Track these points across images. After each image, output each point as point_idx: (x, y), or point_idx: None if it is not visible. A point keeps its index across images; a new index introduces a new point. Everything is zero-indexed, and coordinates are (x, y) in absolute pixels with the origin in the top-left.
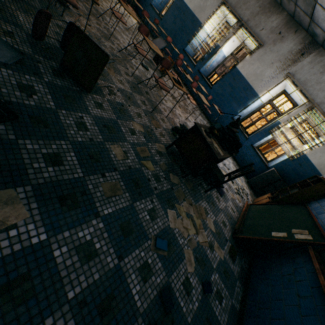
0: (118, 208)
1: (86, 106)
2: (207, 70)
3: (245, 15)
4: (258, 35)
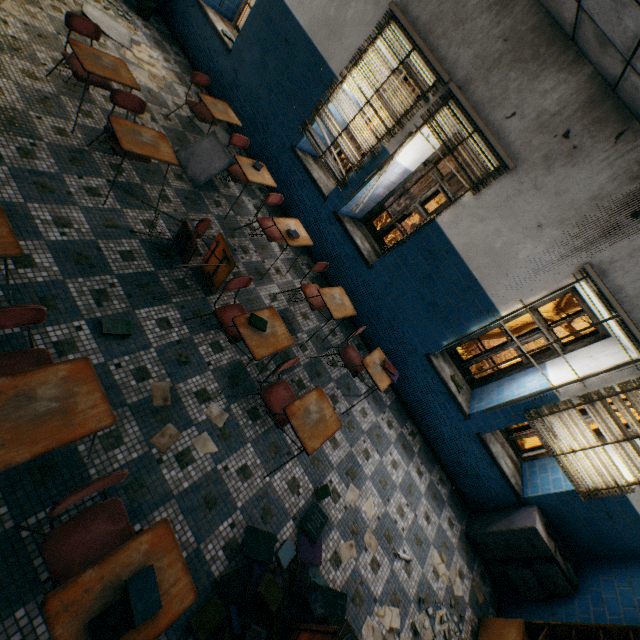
0: None
1: None
2: (363, 206)
3: (460, 62)
4: (498, 133)
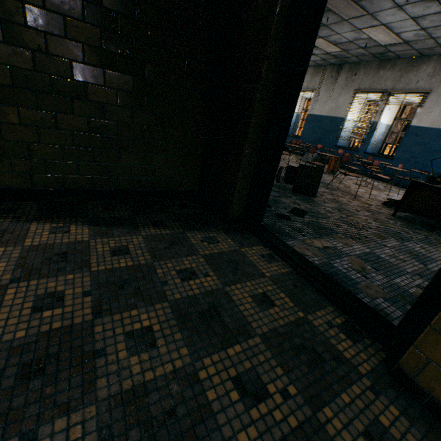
0: (394, 245)
1: (320, 204)
2: (375, 147)
3: (387, 85)
4: (416, 89)
